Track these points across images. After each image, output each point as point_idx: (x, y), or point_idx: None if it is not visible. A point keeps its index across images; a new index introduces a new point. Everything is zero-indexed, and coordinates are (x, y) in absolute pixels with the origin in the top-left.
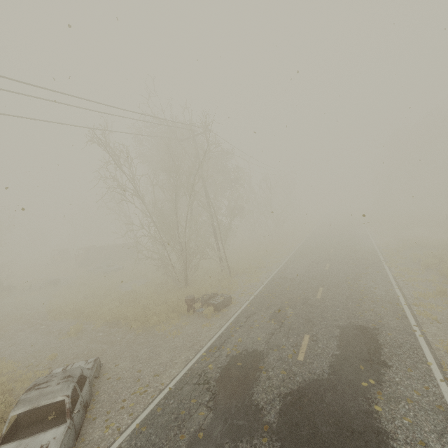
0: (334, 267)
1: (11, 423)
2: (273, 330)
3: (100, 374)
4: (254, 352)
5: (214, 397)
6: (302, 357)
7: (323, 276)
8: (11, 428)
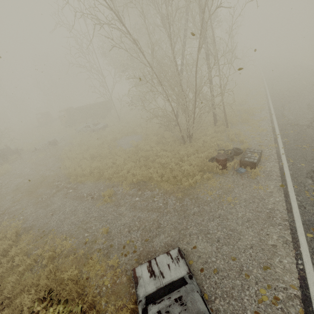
0: None
1: None
2: None
3: None
4: None
5: None
6: None
7: None
8: None
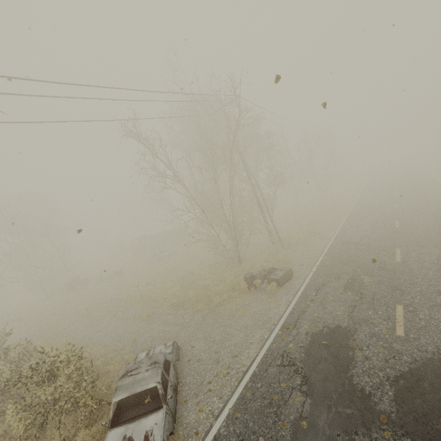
0: (407, 223)
1: (114, 404)
2: (353, 302)
3: (180, 356)
4: (337, 328)
5: (306, 381)
6: (401, 332)
7: (396, 235)
8: (116, 412)
